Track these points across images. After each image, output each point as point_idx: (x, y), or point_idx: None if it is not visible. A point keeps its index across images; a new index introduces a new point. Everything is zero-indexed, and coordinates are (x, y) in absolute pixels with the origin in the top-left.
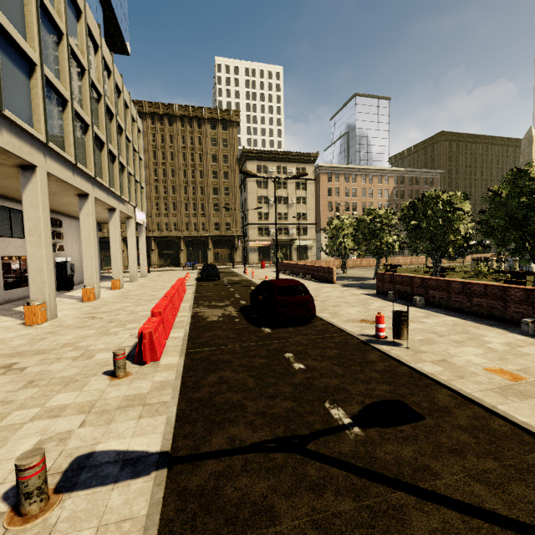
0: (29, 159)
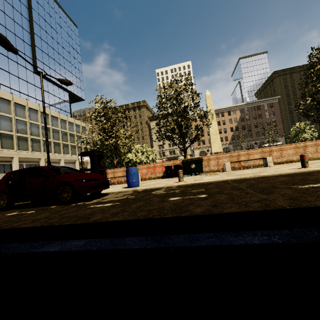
0: (11, 156)
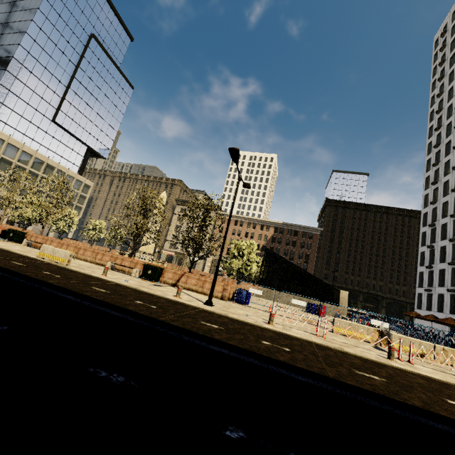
0: None
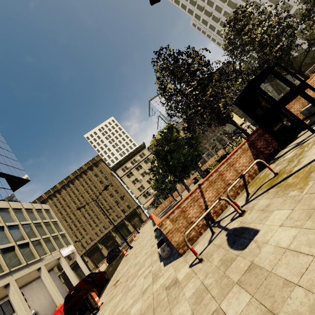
0: None
